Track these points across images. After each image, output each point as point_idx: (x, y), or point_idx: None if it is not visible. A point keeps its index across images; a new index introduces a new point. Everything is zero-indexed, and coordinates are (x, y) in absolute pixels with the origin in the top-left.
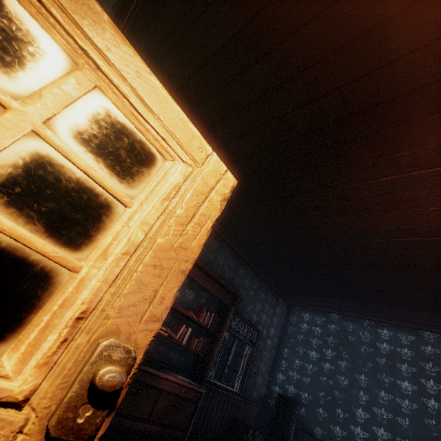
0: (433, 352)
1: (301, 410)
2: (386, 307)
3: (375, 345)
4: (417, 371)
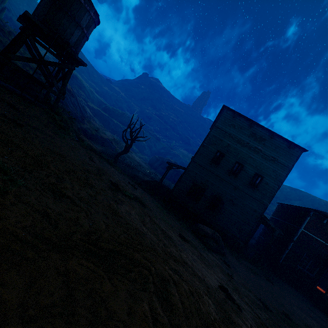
0: None
1: None
2: None
3: None
4: None
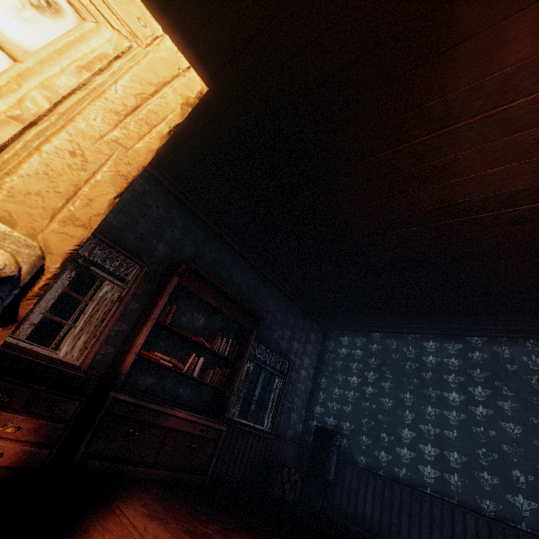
0: (481, 357)
1: (343, 441)
2: (431, 316)
3: (420, 360)
4: (464, 379)
